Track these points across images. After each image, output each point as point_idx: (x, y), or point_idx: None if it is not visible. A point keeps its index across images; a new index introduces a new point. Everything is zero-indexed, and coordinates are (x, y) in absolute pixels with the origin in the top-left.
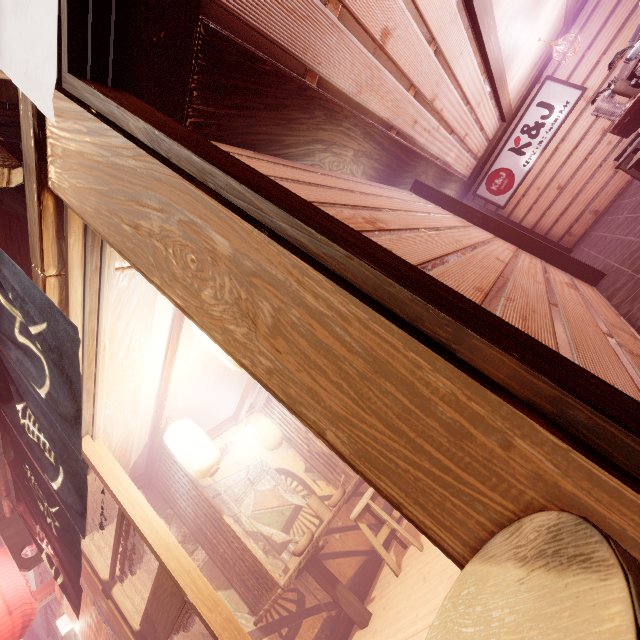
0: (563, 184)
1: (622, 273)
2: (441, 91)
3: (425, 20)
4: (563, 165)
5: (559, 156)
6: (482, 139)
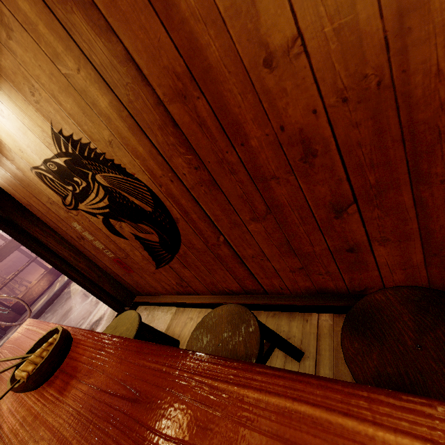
0: None
1: None
2: None
3: None
4: None
5: None
6: None
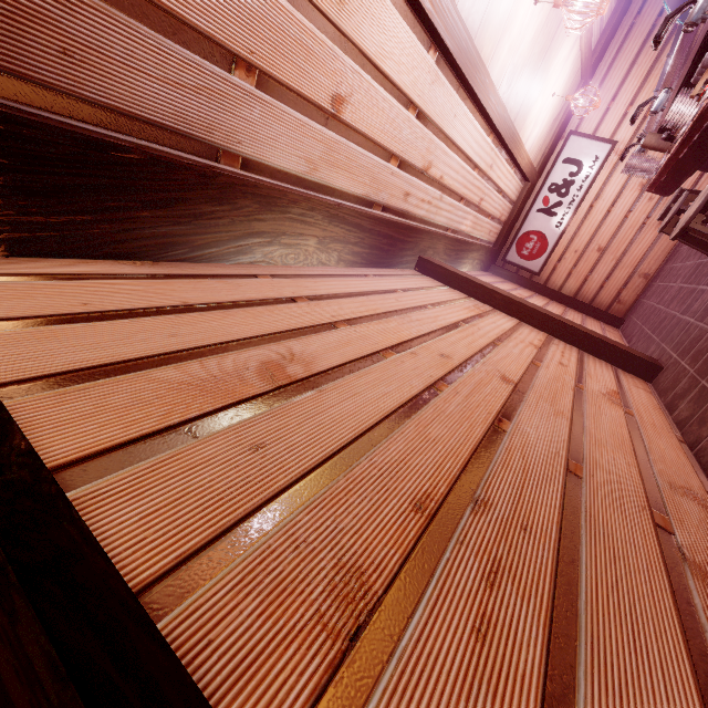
0: (604, 245)
1: (682, 371)
2: (436, 158)
3: (394, 82)
4: (601, 225)
5: (595, 215)
6: (504, 202)
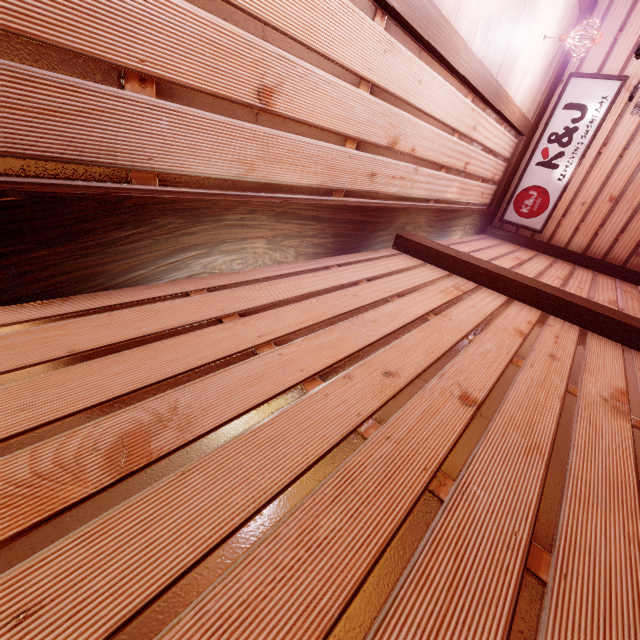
0: (616, 194)
1: None
2: (403, 131)
3: (335, 60)
4: (612, 172)
5: (604, 162)
6: (495, 161)
